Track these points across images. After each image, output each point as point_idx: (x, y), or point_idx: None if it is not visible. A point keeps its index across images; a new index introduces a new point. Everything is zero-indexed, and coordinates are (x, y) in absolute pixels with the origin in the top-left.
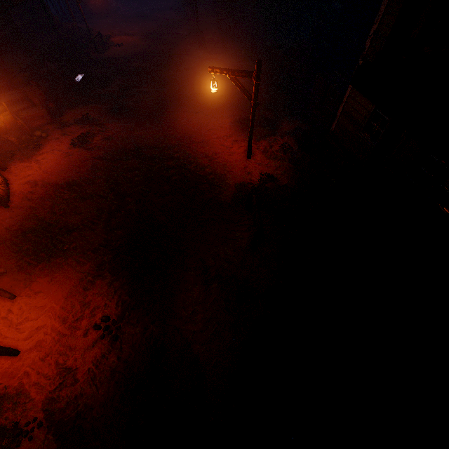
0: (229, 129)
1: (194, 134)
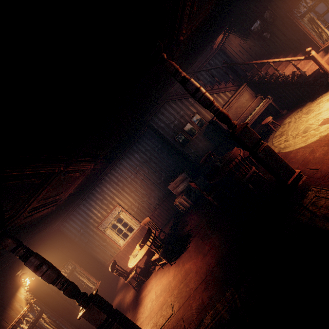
0: None
1: None
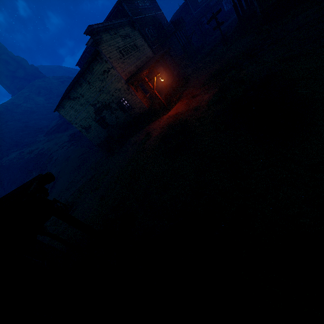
0: None
1: None
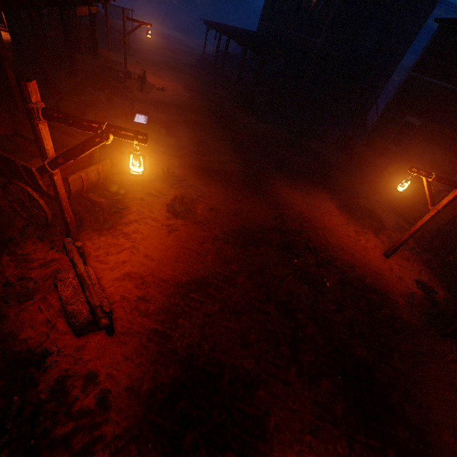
0: (340, 215)
1: (310, 217)
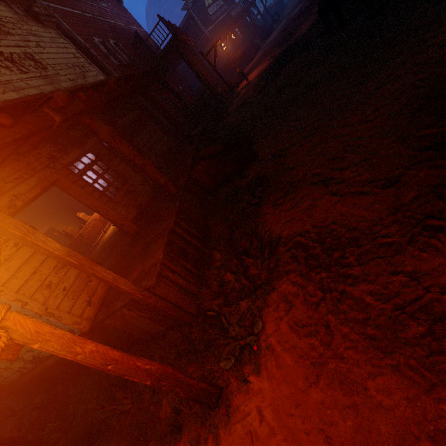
0: None
1: None
